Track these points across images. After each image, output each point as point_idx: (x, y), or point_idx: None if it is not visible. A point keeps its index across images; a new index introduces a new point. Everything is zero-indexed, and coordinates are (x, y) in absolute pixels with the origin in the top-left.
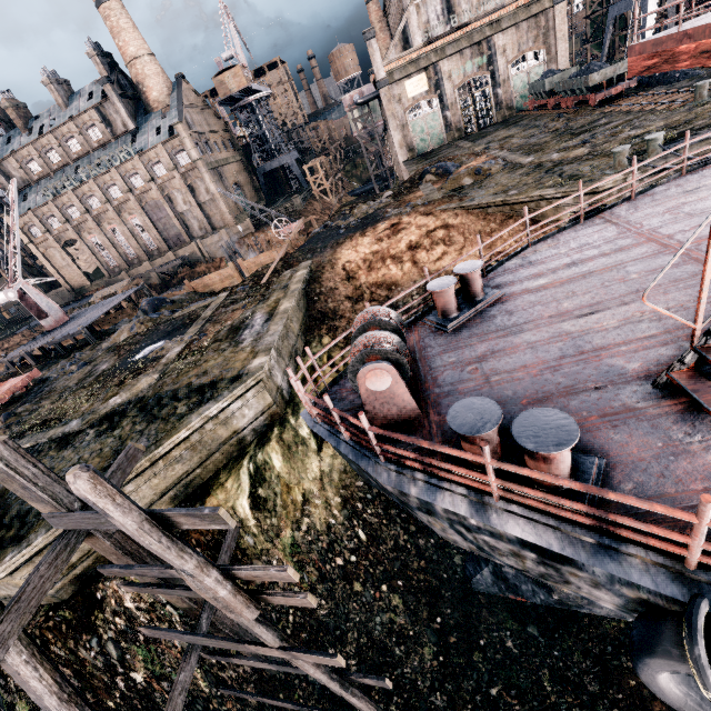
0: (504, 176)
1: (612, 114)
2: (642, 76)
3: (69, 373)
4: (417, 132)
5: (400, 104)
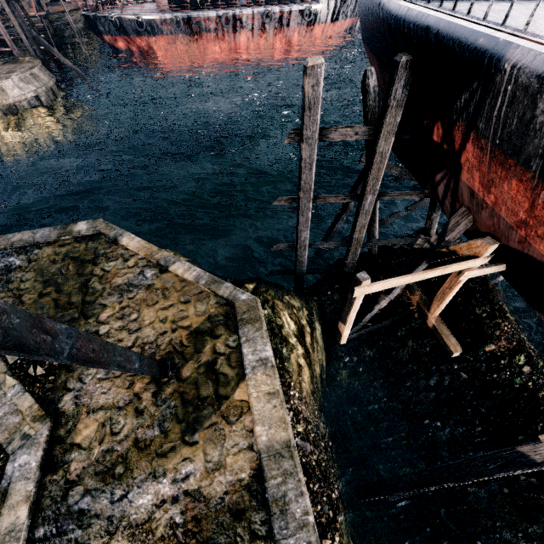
0: None
1: None
2: None
3: None
4: None
5: None
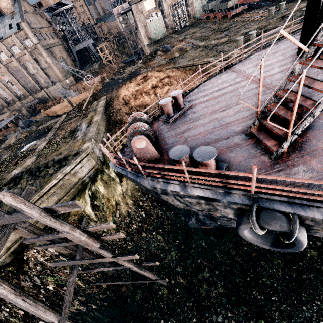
0: (193, 51)
1: (237, 22)
2: (250, 3)
3: None
4: (152, 29)
5: (142, 14)
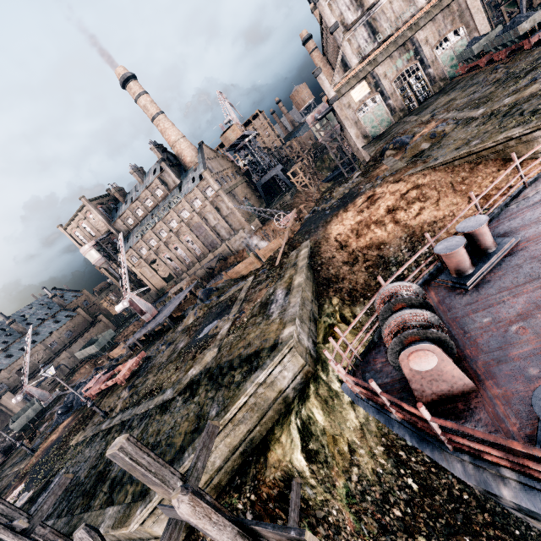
0: (460, 131)
1: None
2: None
3: (161, 352)
4: (368, 123)
5: (350, 109)
